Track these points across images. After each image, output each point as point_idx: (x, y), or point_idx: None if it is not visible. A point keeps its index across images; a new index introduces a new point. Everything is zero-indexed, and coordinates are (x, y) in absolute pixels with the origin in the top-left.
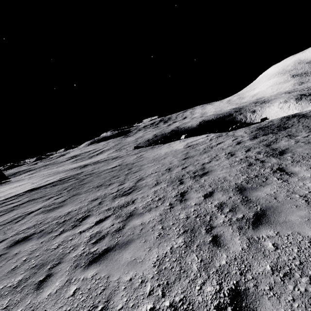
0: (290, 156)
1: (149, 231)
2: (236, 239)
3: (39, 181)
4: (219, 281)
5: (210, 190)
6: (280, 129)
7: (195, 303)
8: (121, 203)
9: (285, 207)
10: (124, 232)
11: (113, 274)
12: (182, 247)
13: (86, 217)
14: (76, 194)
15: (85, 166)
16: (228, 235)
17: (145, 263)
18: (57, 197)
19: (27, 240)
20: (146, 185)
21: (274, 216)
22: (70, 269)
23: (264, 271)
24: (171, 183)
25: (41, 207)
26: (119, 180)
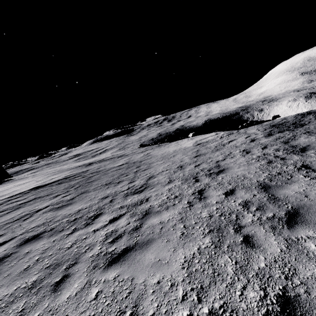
0: (313, 153)
1: (170, 230)
2: (271, 239)
3: (44, 179)
4: (262, 286)
5: (230, 188)
6: (297, 126)
7: (239, 310)
8: (134, 201)
9: None
10: (142, 231)
11: (137, 276)
12: (211, 247)
13: (99, 216)
14: (84, 192)
15: (90, 164)
16: (261, 236)
17: (172, 265)
18: (65, 195)
19: (38, 239)
20: (158, 183)
21: (310, 215)
22: (88, 270)
23: (313, 275)
24: (185, 181)
25: (48, 204)
26: (128, 178)
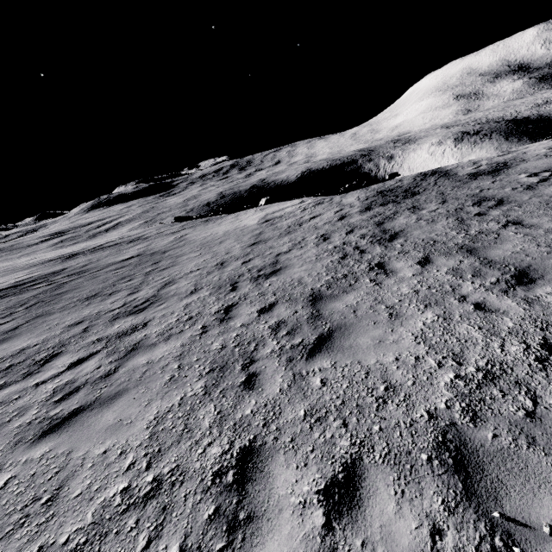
0: (400, 244)
1: (157, 373)
2: (278, 376)
3: None
4: (233, 438)
5: (272, 300)
6: (406, 196)
7: (189, 472)
8: (124, 329)
9: (361, 324)
10: (114, 379)
11: (79, 448)
12: (199, 394)
13: (54, 357)
14: (43, 314)
15: (73, 256)
16: (270, 372)
17: (135, 425)
18: (3, 321)
19: None
20: (175, 294)
21: (341, 339)
22: (5, 448)
23: (294, 418)
24: (217, 290)
25: None
26: (131, 285)
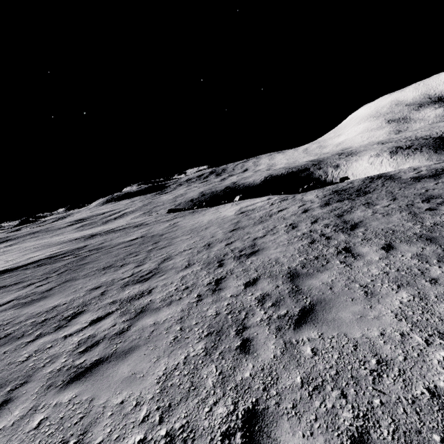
0: (362, 232)
1: (163, 333)
2: (270, 343)
3: (18, 259)
4: (236, 400)
5: (254, 276)
6: (359, 195)
7: (199, 430)
8: (133, 294)
9: (340, 300)
10: (127, 336)
11: (99, 396)
12: (200, 355)
13: (79, 315)
14: (70, 279)
15: (92, 236)
16: (262, 339)
17: (147, 379)
18: (41, 284)
19: None
20: (173, 268)
21: (324, 312)
22: (39, 391)
23: (292, 384)
24: (207, 266)
25: (12, 298)
26: (137, 259)
